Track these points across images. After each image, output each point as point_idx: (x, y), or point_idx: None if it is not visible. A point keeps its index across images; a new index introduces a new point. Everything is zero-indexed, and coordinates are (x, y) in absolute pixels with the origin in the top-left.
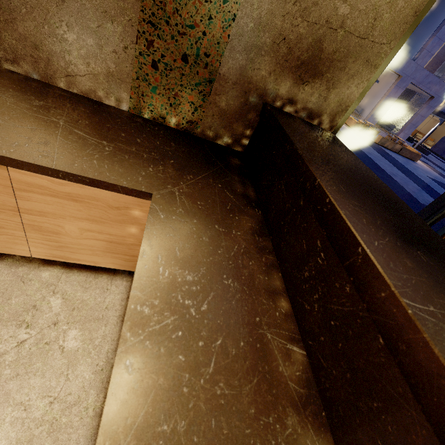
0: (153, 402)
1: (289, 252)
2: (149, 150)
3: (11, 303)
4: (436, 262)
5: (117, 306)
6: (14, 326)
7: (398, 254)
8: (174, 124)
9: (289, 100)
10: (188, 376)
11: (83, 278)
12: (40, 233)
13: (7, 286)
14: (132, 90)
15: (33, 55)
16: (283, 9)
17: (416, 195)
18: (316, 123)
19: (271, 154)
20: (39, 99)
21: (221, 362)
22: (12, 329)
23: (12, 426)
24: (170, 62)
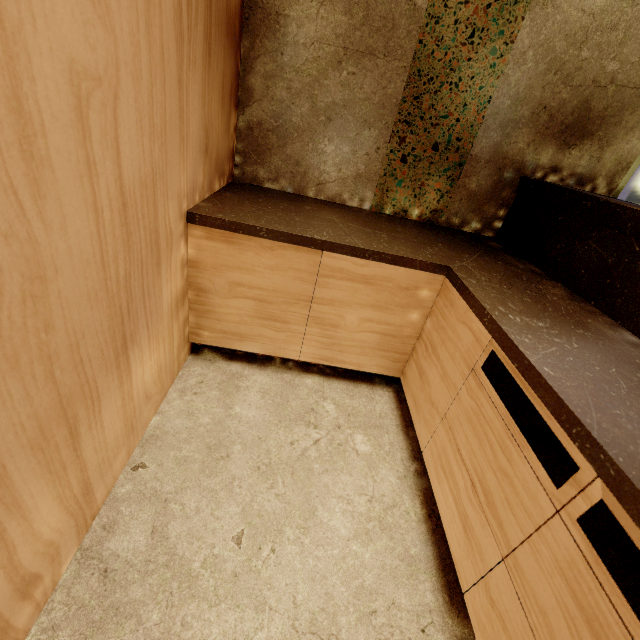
0: (591, 395)
1: (636, 304)
2: (414, 236)
3: (291, 405)
4: None
5: (390, 416)
6: (303, 426)
7: None
8: (416, 216)
9: (552, 168)
10: (606, 386)
11: (344, 386)
12: (319, 328)
13: (281, 389)
14: (377, 188)
15: (293, 171)
16: (542, 81)
17: None
18: (589, 189)
19: (555, 222)
20: (306, 205)
21: (629, 383)
22: (302, 428)
23: (343, 517)
24: (420, 153)
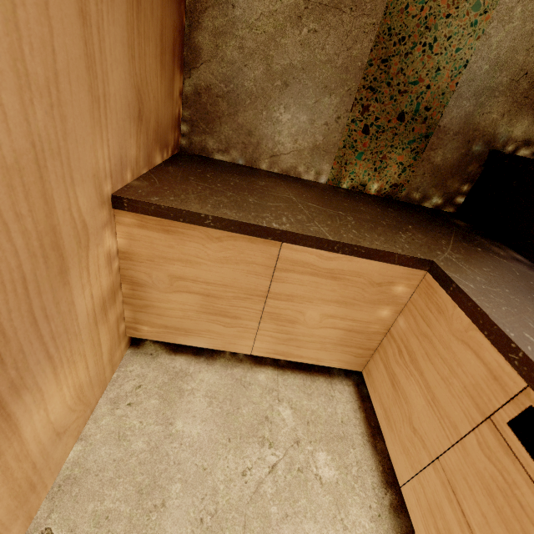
0: None
1: None
2: (381, 217)
3: (242, 413)
4: None
5: (354, 420)
6: (256, 444)
7: None
8: (374, 190)
9: (525, 142)
10: None
11: (300, 381)
12: (275, 323)
13: (230, 391)
14: (335, 160)
15: (245, 141)
16: (527, 43)
17: None
18: None
19: None
20: (259, 180)
21: None
22: (256, 448)
23: None
24: (384, 123)
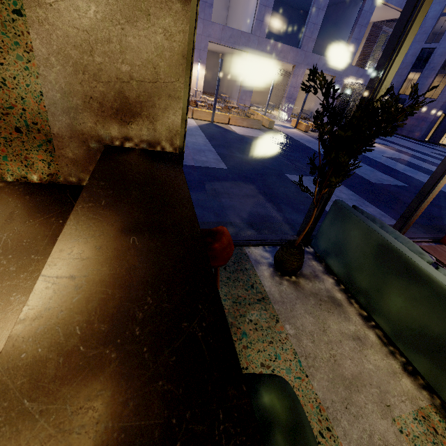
0: None
1: None
2: None
3: None
4: (147, 241)
5: None
6: None
7: (96, 244)
8: (37, 179)
9: (125, 138)
10: None
11: None
12: None
13: None
14: None
15: None
16: (77, 79)
17: (368, 177)
18: (160, 149)
19: None
20: None
21: None
22: None
23: None
24: (8, 135)
